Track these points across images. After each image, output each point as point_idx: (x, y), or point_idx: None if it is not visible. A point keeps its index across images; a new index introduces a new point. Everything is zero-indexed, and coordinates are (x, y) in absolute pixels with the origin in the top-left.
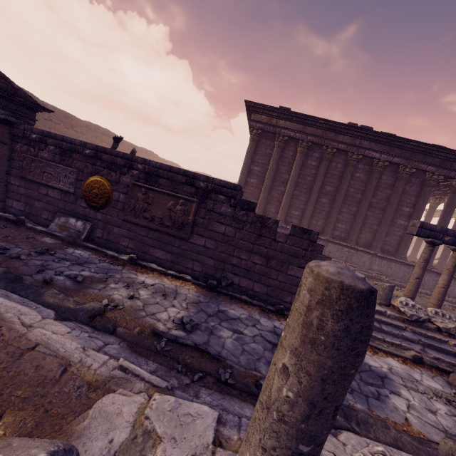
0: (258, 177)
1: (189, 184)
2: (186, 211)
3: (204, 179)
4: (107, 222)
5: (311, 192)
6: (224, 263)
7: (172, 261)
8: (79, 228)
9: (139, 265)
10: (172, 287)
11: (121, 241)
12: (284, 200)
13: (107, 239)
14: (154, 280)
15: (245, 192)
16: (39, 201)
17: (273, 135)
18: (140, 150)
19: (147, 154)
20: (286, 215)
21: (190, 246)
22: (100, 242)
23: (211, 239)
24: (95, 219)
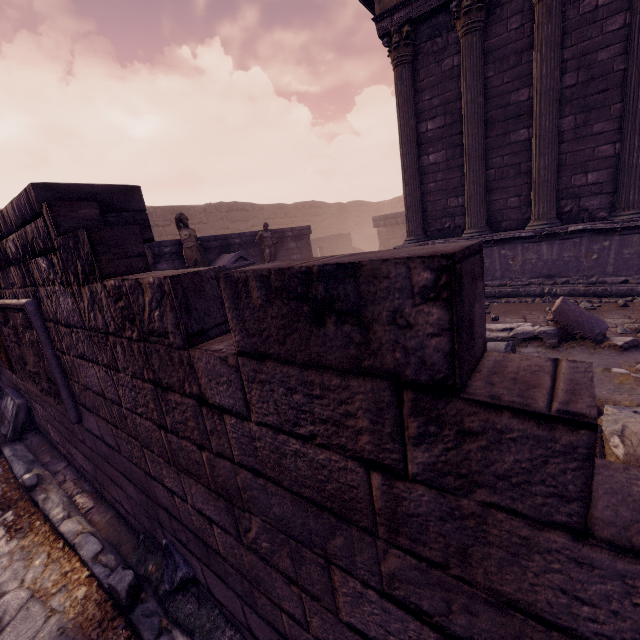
0: (445, 140)
1: (7, 259)
2: (37, 345)
3: (4, 225)
4: (29, 395)
5: (626, 91)
6: (149, 499)
7: (96, 478)
8: (9, 415)
9: (33, 502)
10: (9, 608)
11: (50, 432)
12: (535, 161)
13: (44, 428)
14: (4, 569)
15: (426, 191)
16: (1, 374)
17: (446, 12)
18: (294, 208)
19: (305, 208)
20: (558, 198)
21: (92, 441)
22: (44, 434)
23: (99, 415)
24: (24, 392)
